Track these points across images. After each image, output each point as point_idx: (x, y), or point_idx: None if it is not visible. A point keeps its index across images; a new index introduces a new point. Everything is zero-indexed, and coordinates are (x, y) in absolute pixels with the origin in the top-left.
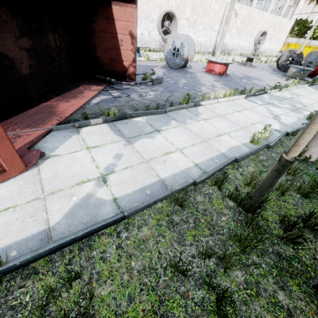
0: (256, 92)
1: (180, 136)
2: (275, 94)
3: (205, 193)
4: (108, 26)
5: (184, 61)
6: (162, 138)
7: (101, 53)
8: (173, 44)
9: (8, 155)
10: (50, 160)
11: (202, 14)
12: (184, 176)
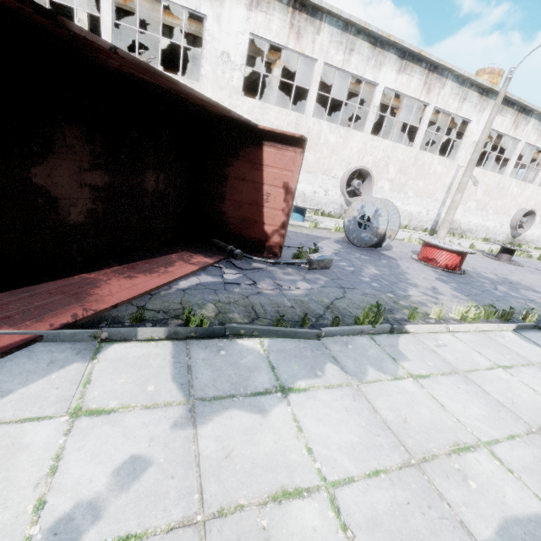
0: (540, 320)
1: (339, 425)
2: None
3: None
4: (251, 172)
5: (377, 238)
6: (288, 420)
7: (230, 208)
8: (360, 210)
9: None
10: None
11: (415, 176)
12: None
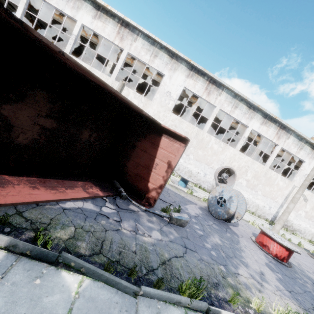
0: None
1: None
2: None
3: None
4: (151, 148)
5: (227, 215)
6: None
7: (132, 165)
8: (220, 193)
9: None
10: None
11: (264, 183)
12: None
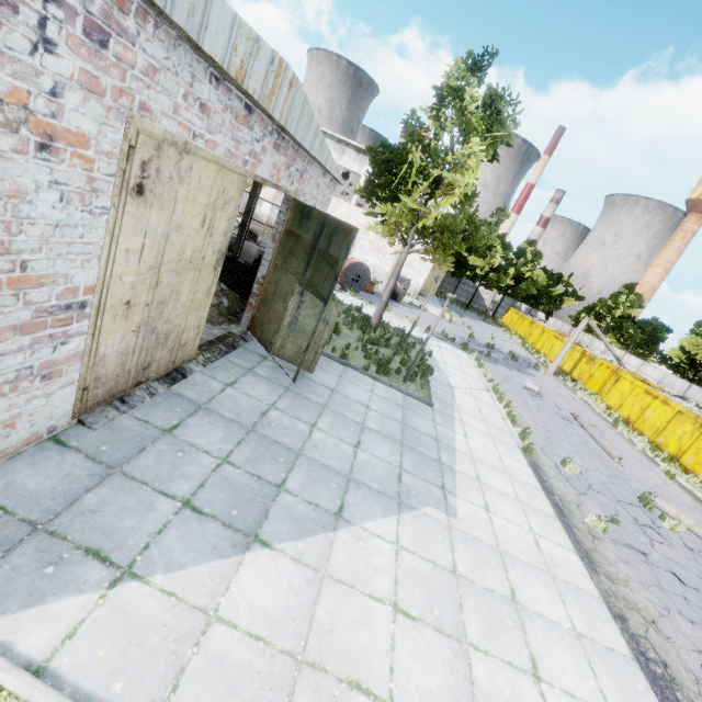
0: None
1: None
2: None
3: None
4: None
5: None
6: None
7: None
8: None
9: None
10: None
11: None
12: None
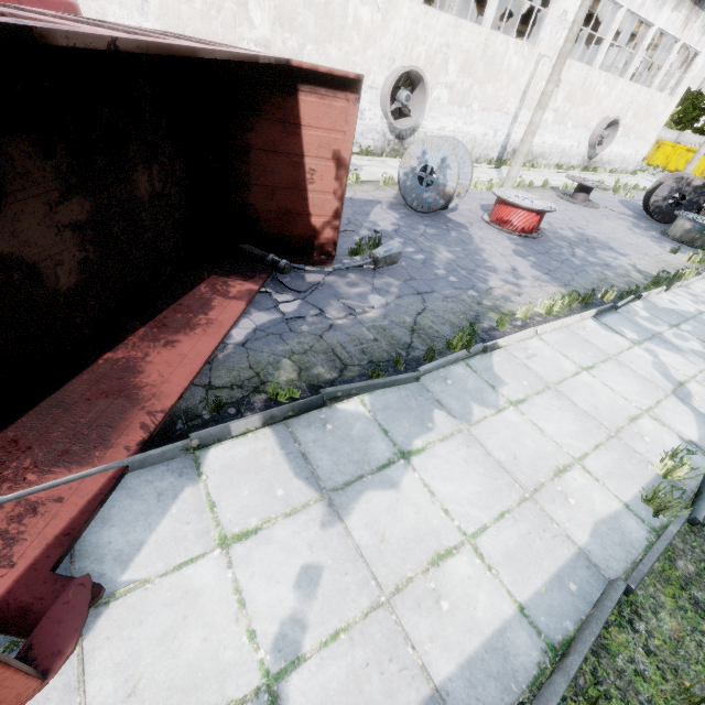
0: (616, 295)
1: (463, 479)
2: (659, 302)
3: None
4: (284, 138)
5: (444, 200)
6: (419, 487)
7: (260, 197)
8: (421, 159)
9: None
10: (118, 609)
11: (483, 77)
12: (496, 668)
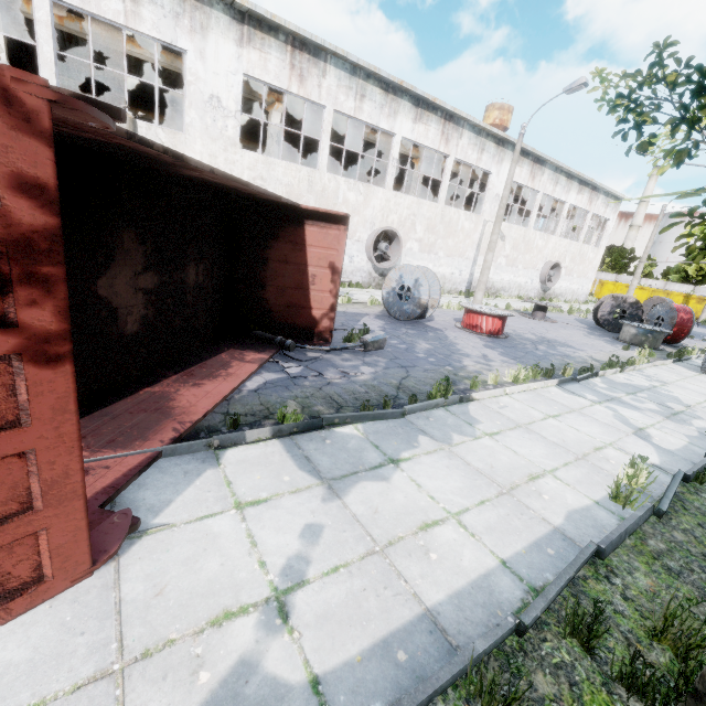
0: (576, 373)
1: (446, 478)
2: (615, 379)
3: (554, 664)
4: (294, 253)
5: (420, 309)
6: (408, 481)
7: (273, 294)
8: (399, 281)
9: (67, 537)
10: (149, 541)
11: (444, 234)
12: (482, 599)
